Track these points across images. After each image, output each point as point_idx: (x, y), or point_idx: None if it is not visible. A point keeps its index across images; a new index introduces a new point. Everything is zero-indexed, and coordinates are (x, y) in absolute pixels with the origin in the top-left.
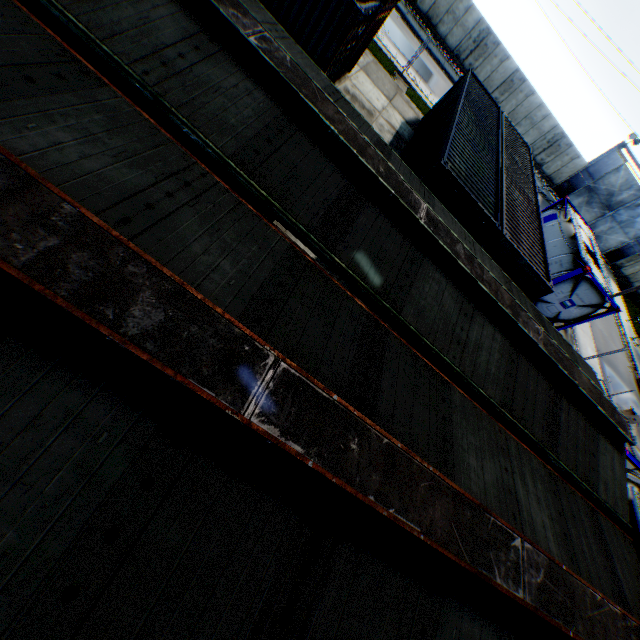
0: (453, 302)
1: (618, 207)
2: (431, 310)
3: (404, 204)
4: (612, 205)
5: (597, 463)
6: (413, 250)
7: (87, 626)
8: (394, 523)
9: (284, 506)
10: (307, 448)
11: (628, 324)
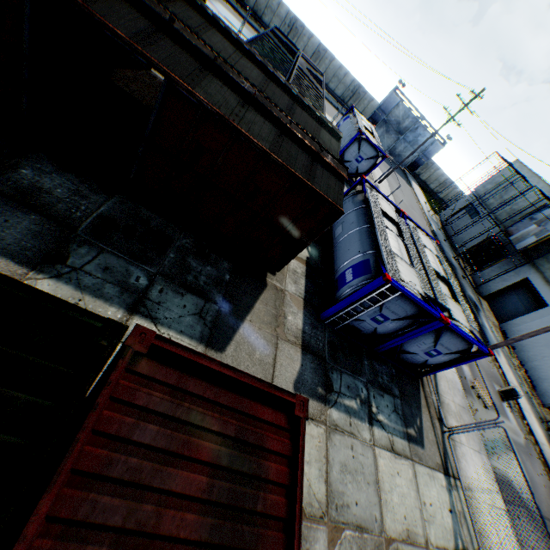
0: (230, 49)
1: (406, 132)
2: (218, 45)
3: (198, 4)
4: (402, 131)
5: (320, 135)
6: (207, 24)
7: (91, 1)
8: (186, 41)
9: (145, 20)
10: (150, 6)
11: (427, 205)
